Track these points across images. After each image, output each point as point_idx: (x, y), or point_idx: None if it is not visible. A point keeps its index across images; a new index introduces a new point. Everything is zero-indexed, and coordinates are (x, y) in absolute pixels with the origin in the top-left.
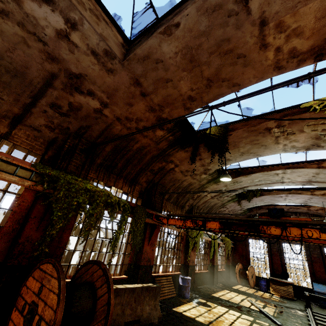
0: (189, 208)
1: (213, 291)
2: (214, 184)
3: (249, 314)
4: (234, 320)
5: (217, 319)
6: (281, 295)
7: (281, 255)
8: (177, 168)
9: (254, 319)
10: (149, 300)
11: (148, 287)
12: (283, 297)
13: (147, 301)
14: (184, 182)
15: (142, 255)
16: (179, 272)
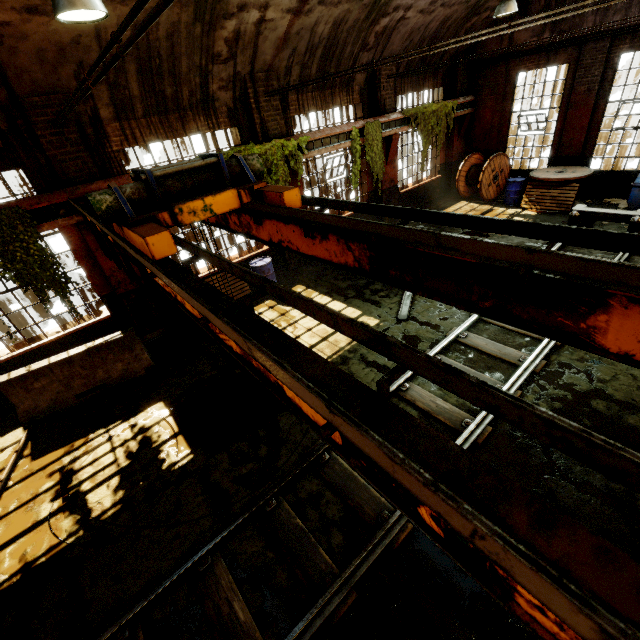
0: (233, 92)
1: None
2: None
3: (367, 302)
4: (308, 330)
5: None
6: (543, 209)
7: (598, 101)
8: None
9: (361, 315)
10: (117, 356)
11: (102, 345)
12: (544, 212)
13: (115, 358)
14: (105, 34)
15: (111, 281)
16: (265, 247)
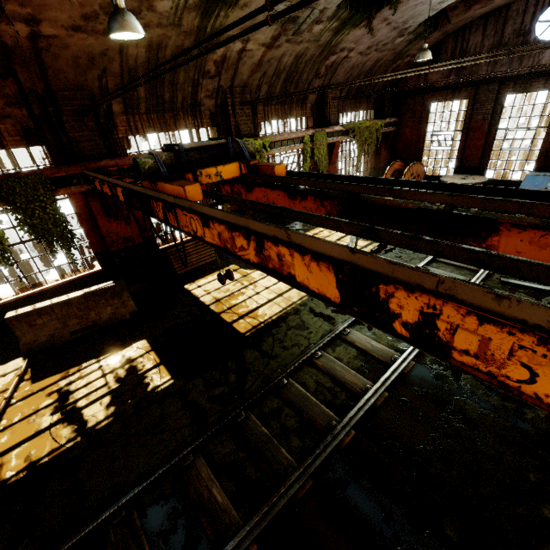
0: (216, 100)
1: (306, 230)
2: (230, 10)
3: None
4: (266, 288)
5: (237, 292)
6: None
7: (491, 128)
8: (46, 28)
9: None
10: (108, 301)
11: (97, 290)
12: None
13: (106, 303)
14: (126, 50)
15: (107, 240)
16: None
